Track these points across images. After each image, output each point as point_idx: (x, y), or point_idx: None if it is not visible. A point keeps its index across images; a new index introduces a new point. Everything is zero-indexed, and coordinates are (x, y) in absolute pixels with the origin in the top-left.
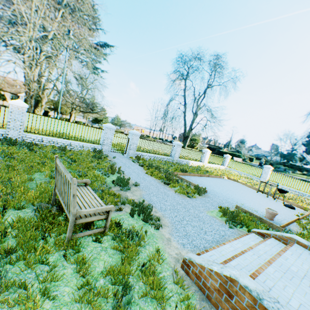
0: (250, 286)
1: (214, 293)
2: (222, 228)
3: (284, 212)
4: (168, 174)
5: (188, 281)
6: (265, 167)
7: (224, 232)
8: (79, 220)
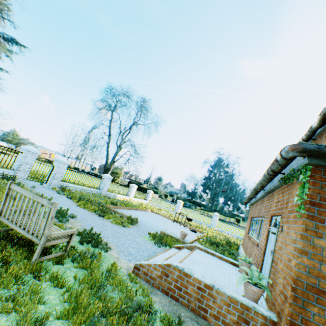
0: (178, 265)
1: (158, 279)
2: (154, 247)
3: (191, 235)
4: (101, 207)
5: (139, 280)
6: (178, 202)
7: (156, 249)
8: (48, 242)
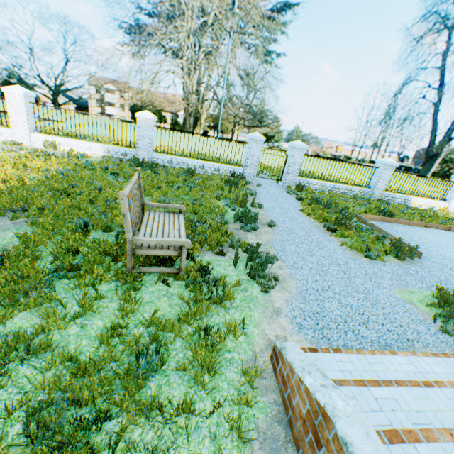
0: (354, 448)
1: (298, 422)
2: (417, 326)
3: None
4: (343, 216)
5: (270, 383)
6: None
7: (419, 335)
8: (139, 250)
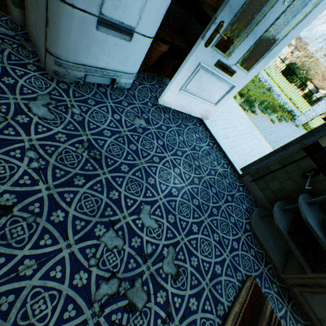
0: None
1: None
2: None
3: None
4: None
5: None
6: None
7: None
8: None
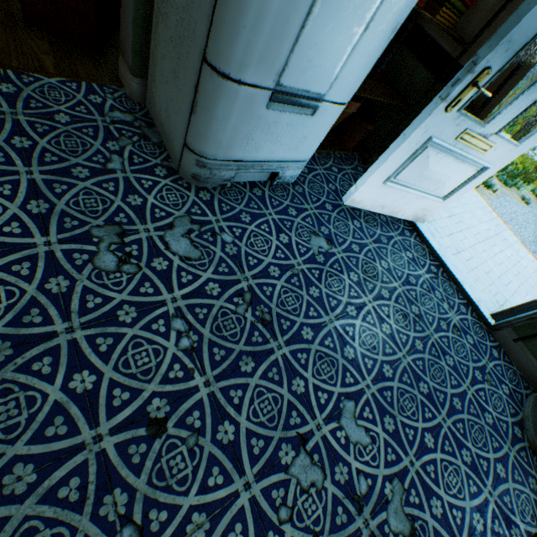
0: None
1: None
2: None
3: None
4: None
5: None
6: None
7: None
8: None
